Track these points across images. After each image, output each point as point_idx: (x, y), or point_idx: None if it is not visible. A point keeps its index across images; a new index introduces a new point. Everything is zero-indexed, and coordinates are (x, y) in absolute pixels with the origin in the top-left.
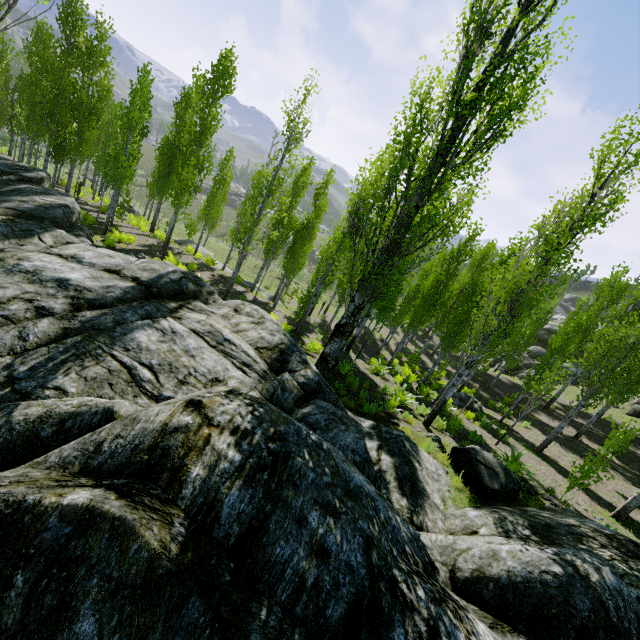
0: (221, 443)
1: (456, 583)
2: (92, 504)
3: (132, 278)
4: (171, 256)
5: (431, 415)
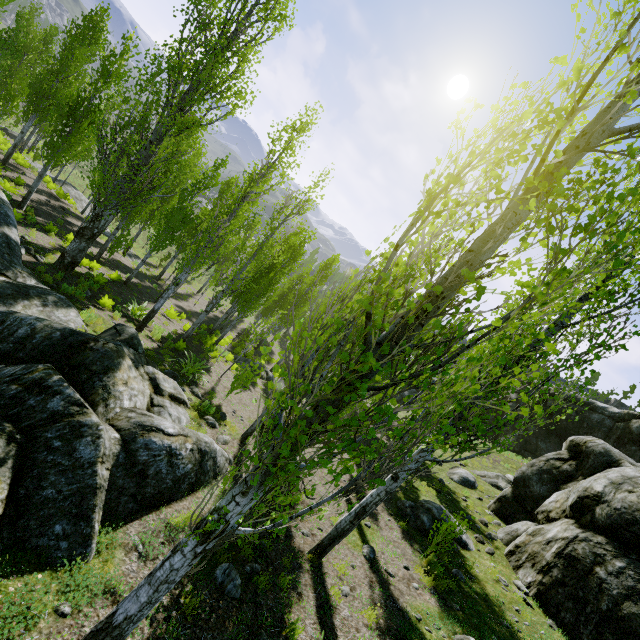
0: None
1: None
2: None
3: None
4: None
5: (142, 321)
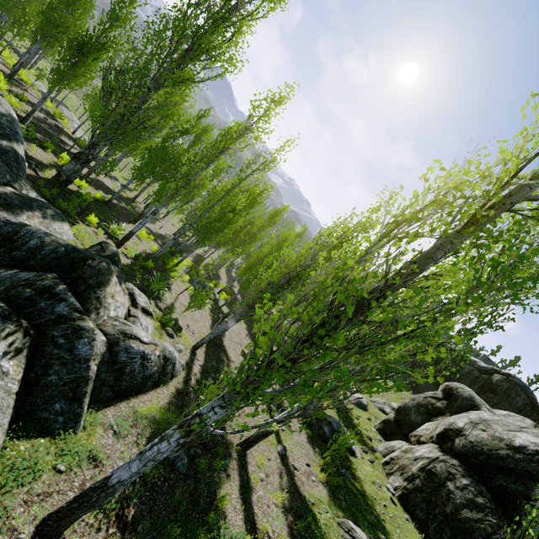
0: None
1: None
2: None
3: None
4: (2, 76)
5: (121, 240)
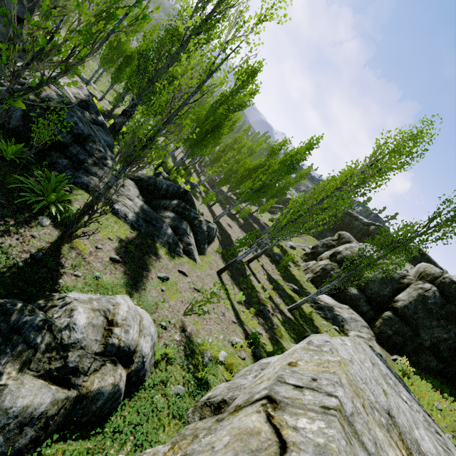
0: (53, 93)
1: None
2: (16, 86)
3: None
4: None
5: (158, 165)
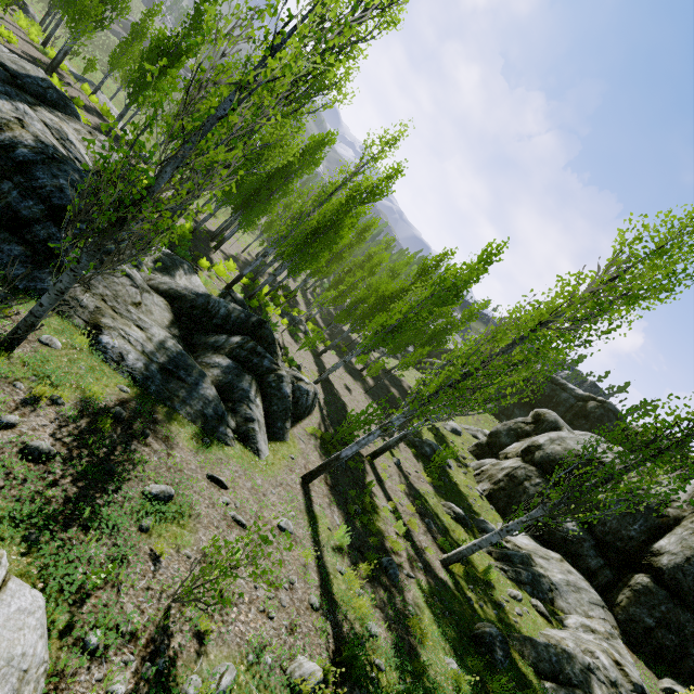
0: (26, 135)
1: (150, 283)
2: None
3: (0, 63)
4: (56, 79)
5: (231, 282)
